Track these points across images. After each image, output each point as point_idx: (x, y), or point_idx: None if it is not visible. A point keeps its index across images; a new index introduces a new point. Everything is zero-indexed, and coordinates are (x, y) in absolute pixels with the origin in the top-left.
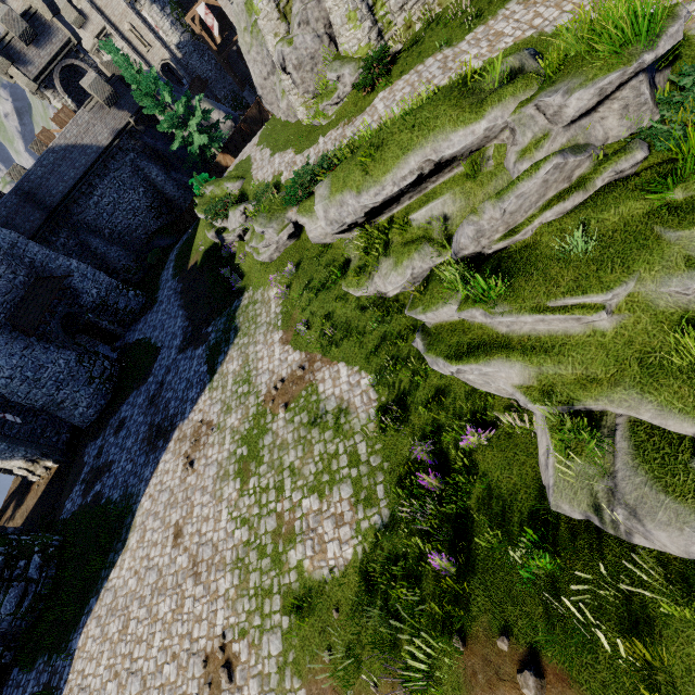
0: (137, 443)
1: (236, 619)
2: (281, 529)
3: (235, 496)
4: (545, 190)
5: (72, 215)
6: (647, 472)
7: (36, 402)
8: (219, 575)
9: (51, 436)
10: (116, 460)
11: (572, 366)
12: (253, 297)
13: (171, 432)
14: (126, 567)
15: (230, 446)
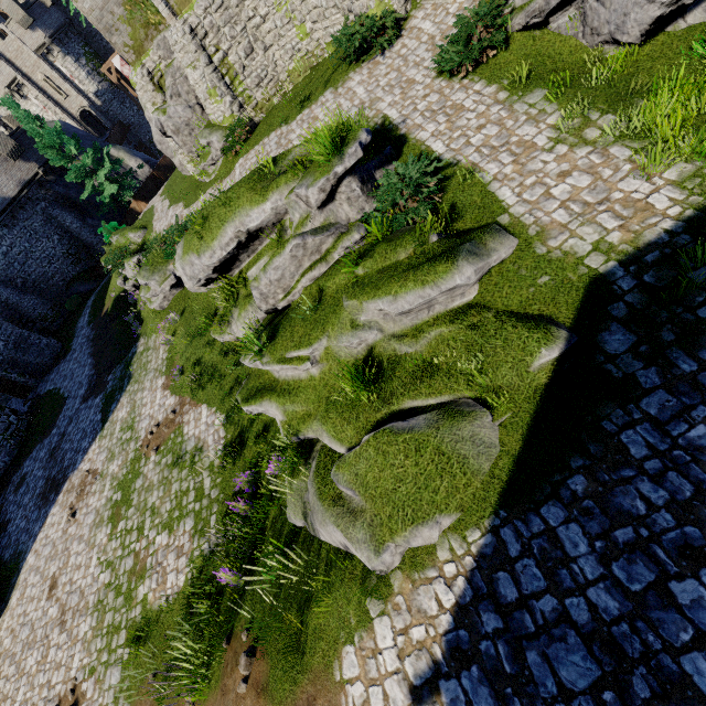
0: (33, 499)
1: (88, 659)
2: (136, 567)
3: (105, 541)
4: (299, 262)
5: None
6: (316, 485)
7: None
8: (82, 619)
9: None
10: (13, 519)
11: (301, 404)
12: (147, 343)
13: (61, 484)
14: (4, 627)
15: (108, 493)
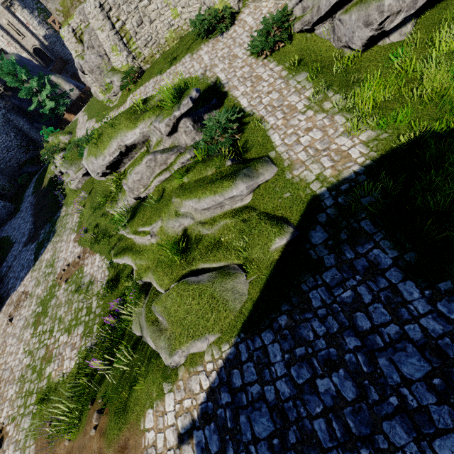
0: None
1: (12, 412)
2: (46, 355)
3: (29, 338)
4: (153, 170)
5: None
6: (145, 312)
7: None
8: (10, 387)
9: None
10: None
11: (145, 260)
12: (67, 211)
13: (5, 300)
14: None
15: (34, 307)
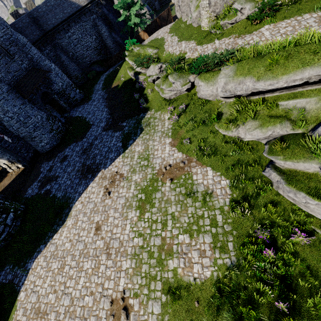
0: (74, 171)
1: (132, 286)
2: (164, 246)
3: (135, 219)
4: None
5: (55, 39)
6: None
7: (21, 133)
8: (123, 258)
9: (24, 152)
10: (60, 176)
11: None
12: (154, 114)
13: (96, 172)
14: (64, 235)
15: (134, 191)
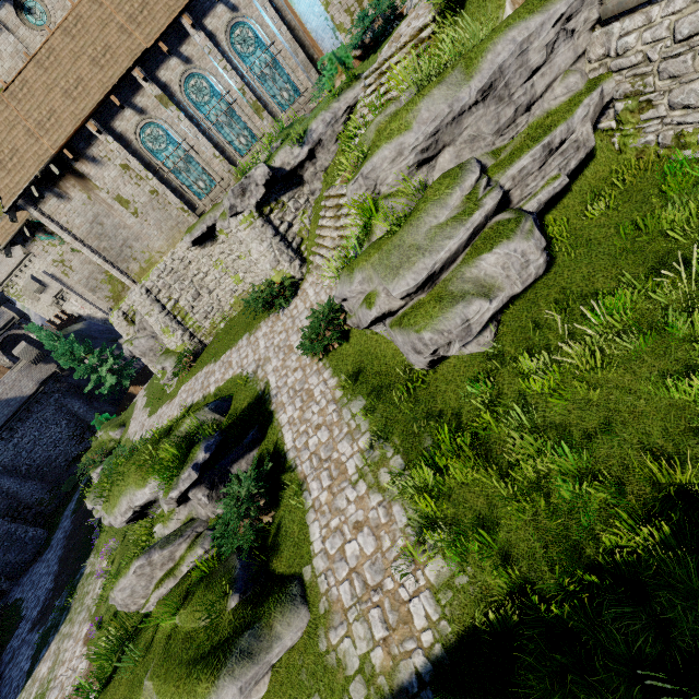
0: None
1: None
2: None
3: None
4: (150, 575)
5: None
6: None
7: None
8: None
9: None
10: None
11: None
12: (94, 565)
13: None
14: None
15: None
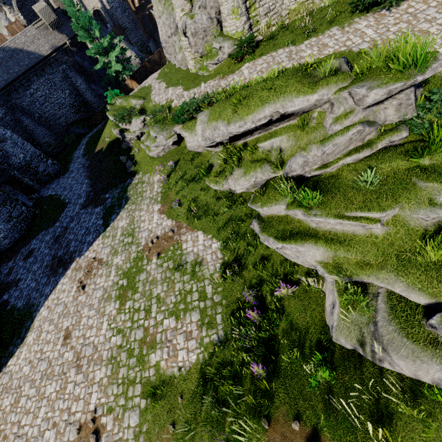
0: (41, 268)
1: (106, 400)
2: (146, 338)
3: (114, 313)
4: (349, 144)
5: (11, 98)
6: (397, 324)
7: None
8: (97, 367)
9: None
10: (23, 279)
11: (355, 254)
12: (142, 178)
13: (69, 263)
14: (22, 357)
15: (114, 278)
